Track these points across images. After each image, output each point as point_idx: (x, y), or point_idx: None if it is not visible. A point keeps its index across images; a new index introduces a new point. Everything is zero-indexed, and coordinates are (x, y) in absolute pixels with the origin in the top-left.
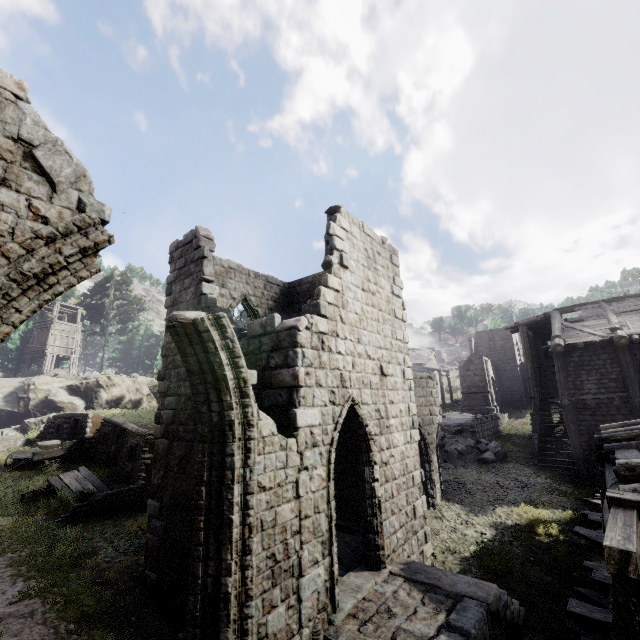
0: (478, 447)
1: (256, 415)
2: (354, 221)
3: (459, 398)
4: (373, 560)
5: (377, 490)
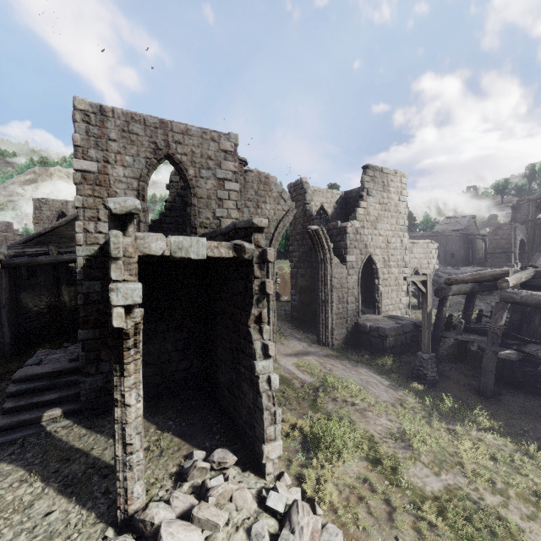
0: None
1: (333, 257)
2: (376, 169)
3: None
4: (376, 311)
5: (380, 288)
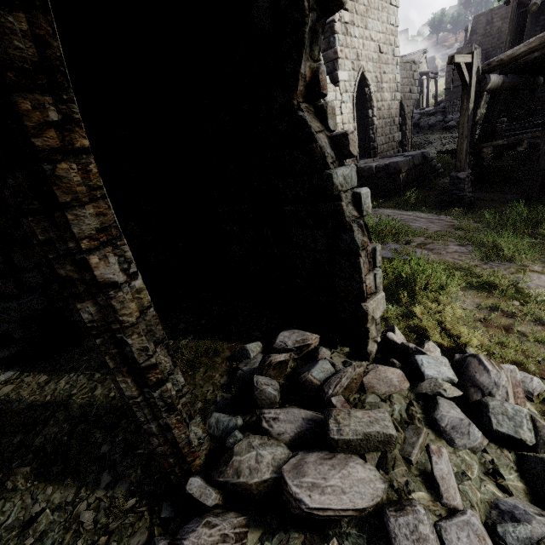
0: (445, 120)
1: None
2: None
3: (443, 100)
4: (372, 154)
5: (375, 121)
